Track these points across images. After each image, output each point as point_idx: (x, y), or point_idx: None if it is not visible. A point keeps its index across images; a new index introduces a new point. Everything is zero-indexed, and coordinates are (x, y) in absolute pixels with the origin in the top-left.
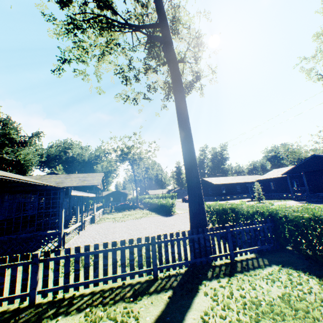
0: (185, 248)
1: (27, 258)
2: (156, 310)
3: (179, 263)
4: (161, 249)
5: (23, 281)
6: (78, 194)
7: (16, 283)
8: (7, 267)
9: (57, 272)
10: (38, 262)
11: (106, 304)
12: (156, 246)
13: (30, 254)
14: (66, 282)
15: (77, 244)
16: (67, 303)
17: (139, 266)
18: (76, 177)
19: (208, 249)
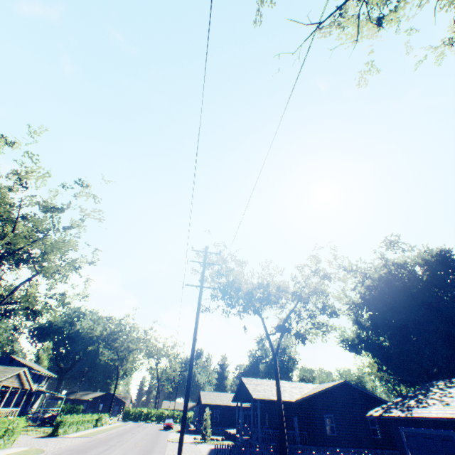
0: None
1: None
2: None
3: None
4: None
5: None
6: None
7: None
8: None
9: None
10: None
11: None
12: None
13: None
14: None
15: None
16: None
17: None
18: None
19: None
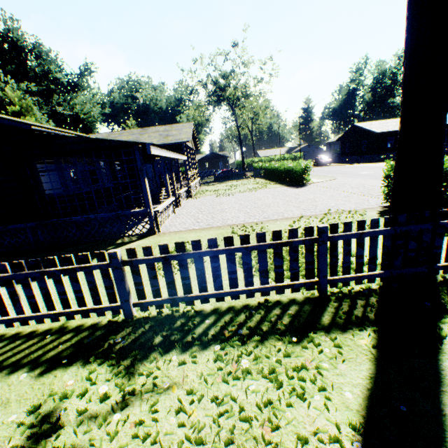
0: (387, 249)
1: (101, 258)
2: (357, 374)
3: (370, 275)
4: (336, 250)
5: (107, 289)
6: (163, 154)
7: (99, 292)
8: (77, 271)
9: (155, 280)
10: (120, 265)
11: (246, 340)
12: (298, 234)
13: (104, 253)
14: (172, 294)
15: (175, 226)
16: (180, 326)
17: (291, 276)
18: (154, 132)
19: (437, 252)
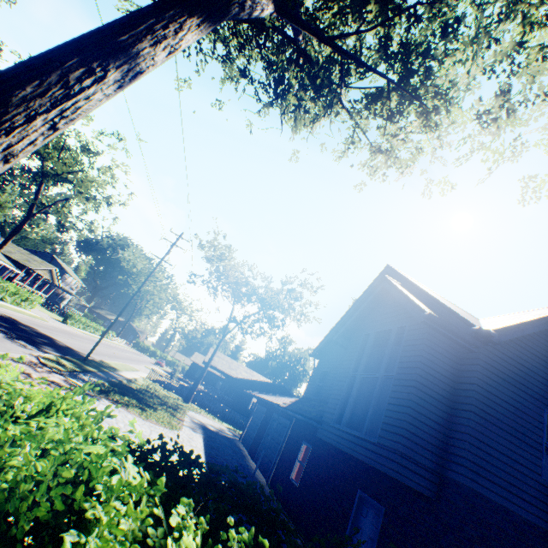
0: None
1: None
2: None
3: None
4: None
5: None
6: None
7: None
8: None
9: None
10: None
11: None
12: None
13: None
14: None
15: None
16: None
17: None
18: (30, 257)
19: None
